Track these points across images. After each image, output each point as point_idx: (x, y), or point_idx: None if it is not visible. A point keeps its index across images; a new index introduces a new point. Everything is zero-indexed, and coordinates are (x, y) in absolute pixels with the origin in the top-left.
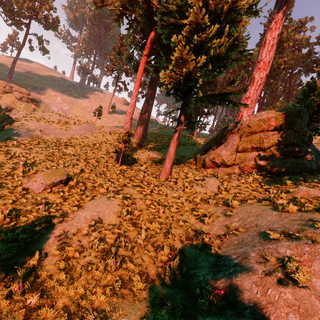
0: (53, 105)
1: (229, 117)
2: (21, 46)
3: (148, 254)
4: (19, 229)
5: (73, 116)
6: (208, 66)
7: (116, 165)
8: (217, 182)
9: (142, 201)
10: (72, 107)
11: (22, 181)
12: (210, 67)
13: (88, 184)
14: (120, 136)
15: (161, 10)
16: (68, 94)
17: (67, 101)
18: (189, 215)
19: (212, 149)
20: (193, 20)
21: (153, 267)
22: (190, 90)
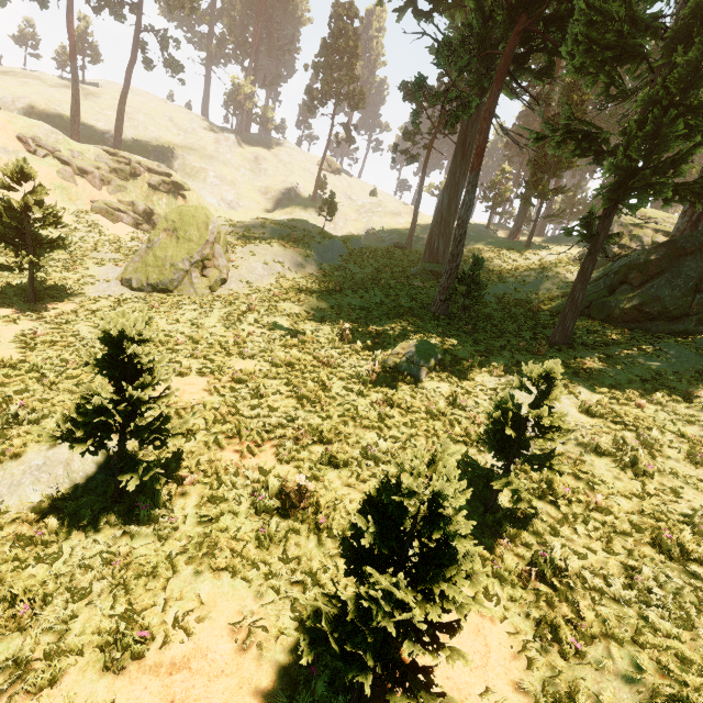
0: (207, 191)
1: (585, 189)
2: (130, 62)
3: (679, 457)
4: (481, 430)
5: (293, 222)
6: (692, 138)
7: (450, 324)
8: (684, 352)
9: (588, 389)
10: (241, 193)
11: (386, 364)
12: (697, 140)
13: (462, 363)
14: (387, 257)
15: (586, 17)
16: (222, 161)
17: (227, 179)
18: (687, 408)
19: (631, 284)
20: (694, 58)
21: (695, 471)
22: (646, 186)
